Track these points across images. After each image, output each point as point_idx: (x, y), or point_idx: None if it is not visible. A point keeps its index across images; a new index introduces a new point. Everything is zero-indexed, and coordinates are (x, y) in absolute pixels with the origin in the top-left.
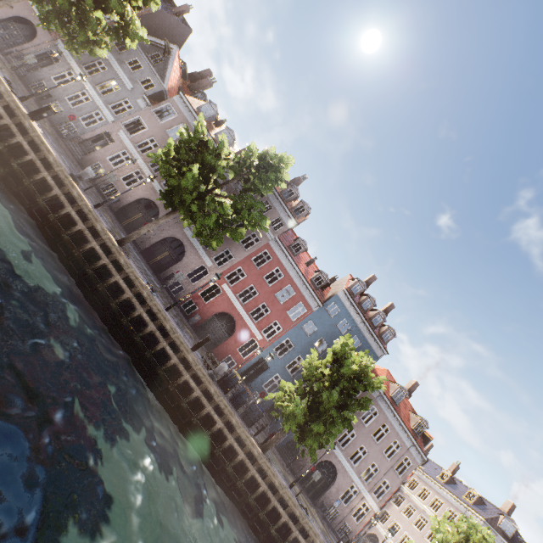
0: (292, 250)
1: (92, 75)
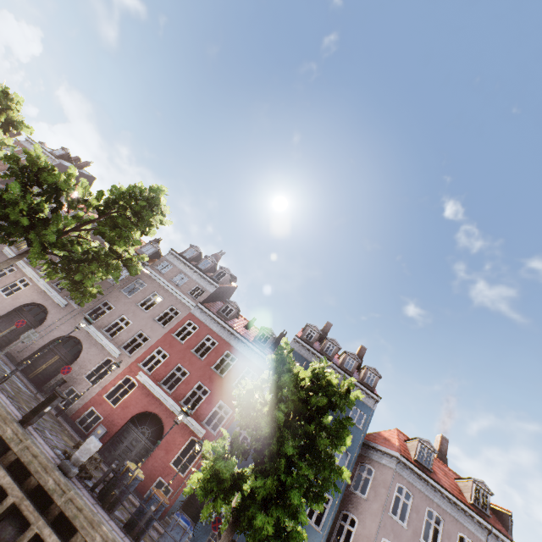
0: (222, 315)
1: None
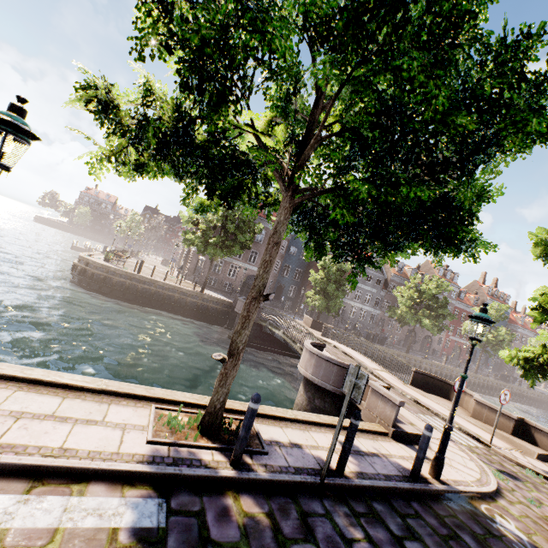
0: (461, 299)
1: (360, 300)
